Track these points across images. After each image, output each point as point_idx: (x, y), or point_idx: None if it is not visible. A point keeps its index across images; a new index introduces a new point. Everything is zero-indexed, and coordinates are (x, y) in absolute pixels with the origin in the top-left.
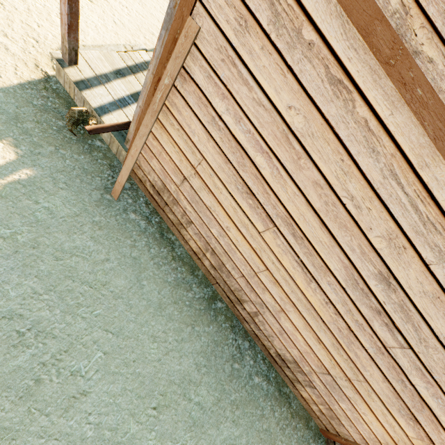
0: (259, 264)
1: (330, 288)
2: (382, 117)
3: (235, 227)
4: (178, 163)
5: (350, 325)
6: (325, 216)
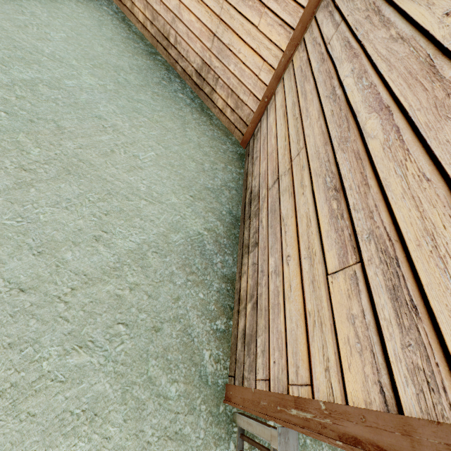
0: None
1: None
2: None
3: None
4: None
5: None
6: None
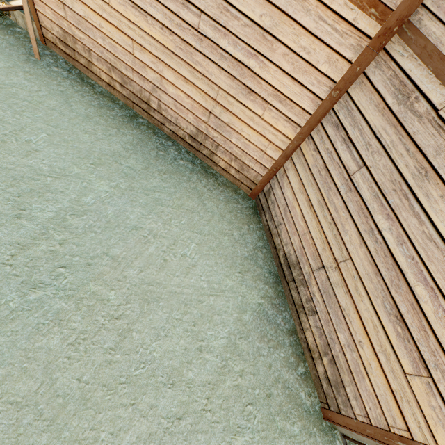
0: (128, 41)
1: (153, 9)
2: None
3: (101, 19)
4: None
5: (179, 35)
6: None
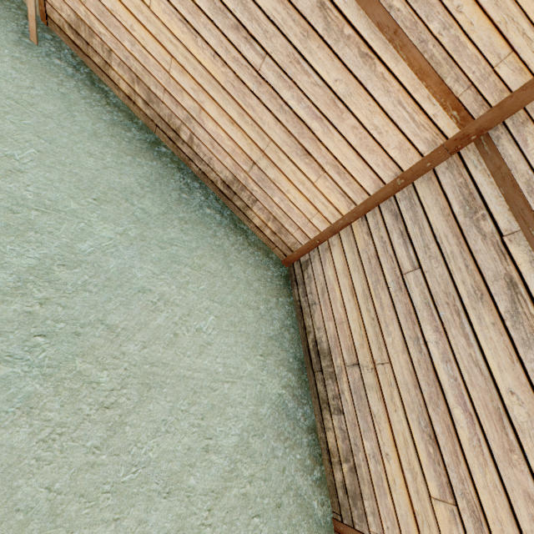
0: (166, 56)
1: (207, 32)
2: None
3: (135, 20)
4: None
5: (234, 70)
6: None
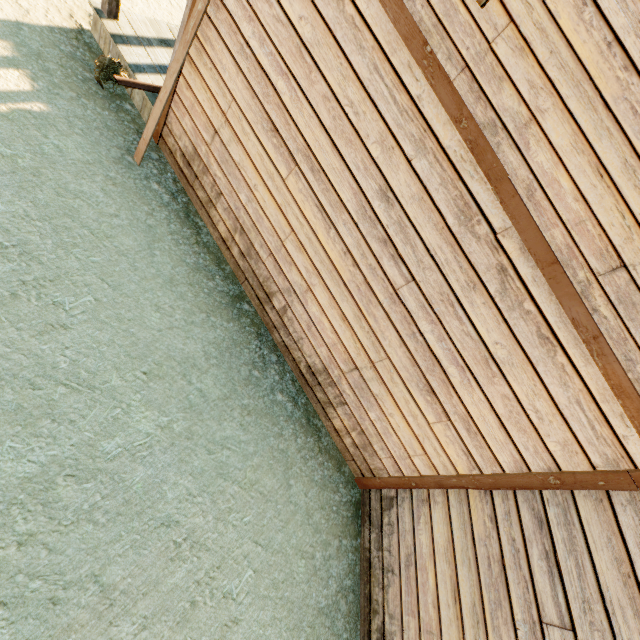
0: (285, 227)
1: (346, 229)
2: (363, 12)
3: (262, 183)
4: (210, 113)
5: (366, 275)
6: (335, 135)
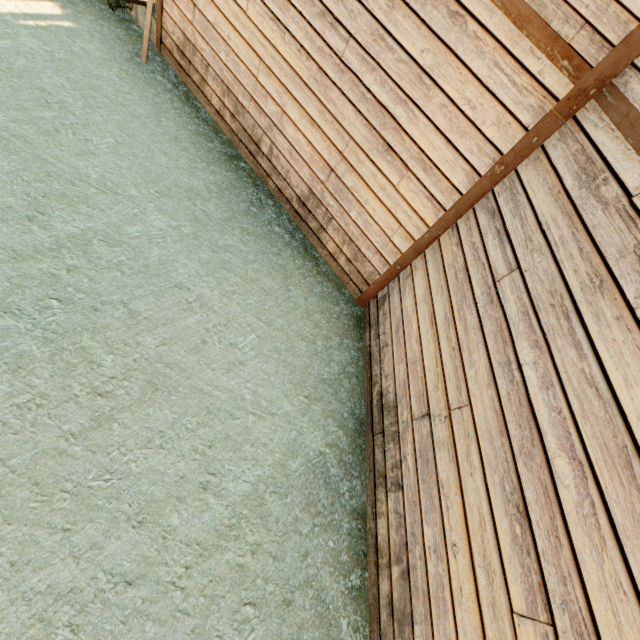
0: (255, 60)
1: (295, 25)
2: None
3: (232, 29)
4: None
5: (318, 61)
6: None
